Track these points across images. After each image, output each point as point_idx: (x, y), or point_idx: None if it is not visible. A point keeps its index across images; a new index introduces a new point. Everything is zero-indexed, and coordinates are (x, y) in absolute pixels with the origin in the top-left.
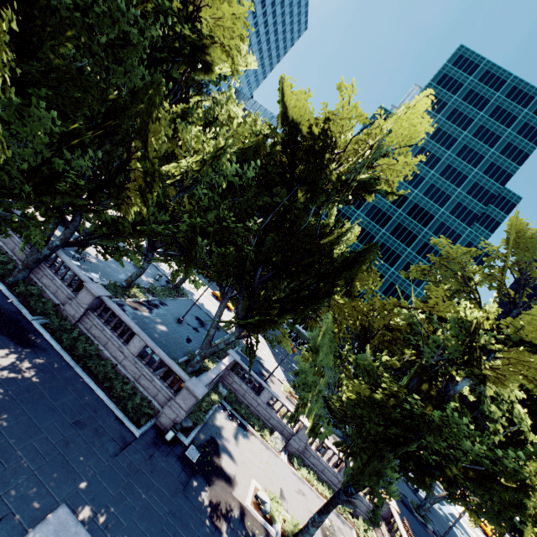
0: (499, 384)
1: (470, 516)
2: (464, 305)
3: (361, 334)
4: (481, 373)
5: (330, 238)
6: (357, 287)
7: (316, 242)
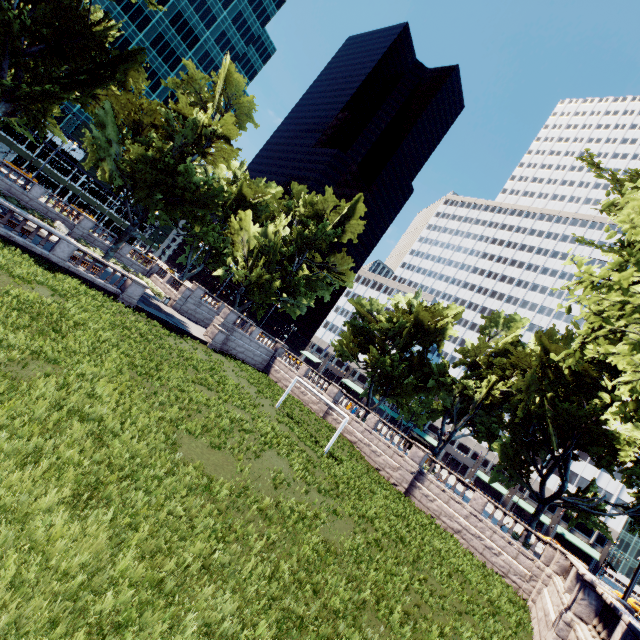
0: (215, 166)
1: (197, 226)
2: (197, 110)
3: (134, 127)
4: (204, 151)
5: (99, 29)
6: (130, 83)
7: (91, 30)
